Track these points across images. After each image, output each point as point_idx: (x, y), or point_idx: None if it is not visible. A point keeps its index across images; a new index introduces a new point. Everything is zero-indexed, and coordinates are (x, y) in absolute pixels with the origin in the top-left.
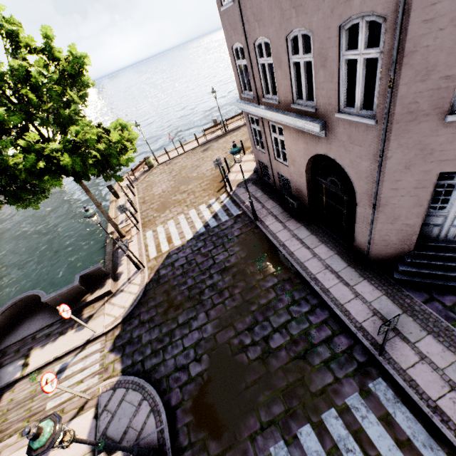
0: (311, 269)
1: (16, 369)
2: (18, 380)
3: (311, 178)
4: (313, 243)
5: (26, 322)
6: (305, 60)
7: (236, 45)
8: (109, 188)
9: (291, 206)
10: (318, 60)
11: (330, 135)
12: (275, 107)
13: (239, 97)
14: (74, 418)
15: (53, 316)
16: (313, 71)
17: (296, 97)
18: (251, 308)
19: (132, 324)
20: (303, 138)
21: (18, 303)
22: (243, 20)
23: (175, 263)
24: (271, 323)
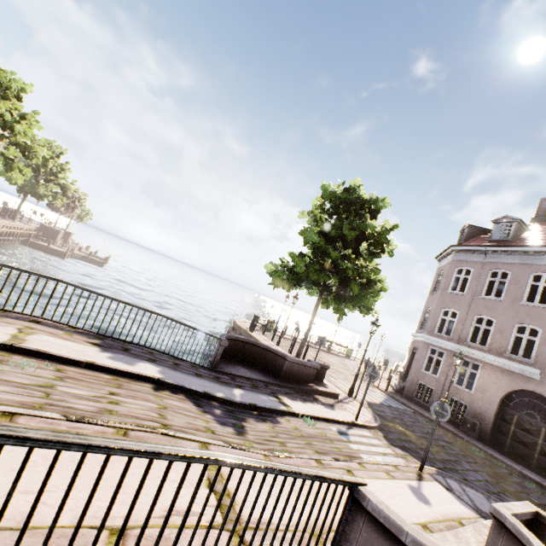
0: (531, 476)
1: (273, 401)
2: (286, 412)
3: (498, 408)
4: (511, 460)
5: (239, 366)
6: (528, 338)
7: (448, 309)
8: (255, 318)
9: (470, 426)
10: (543, 341)
11: (544, 380)
12: (479, 350)
13: (426, 333)
14: (421, 480)
15: (278, 380)
16: (534, 345)
17: (509, 352)
18: (508, 479)
19: (392, 435)
20: (509, 376)
21: (238, 342)
22: (470, 303)
23: (385, 412)
24: (541, 497)
